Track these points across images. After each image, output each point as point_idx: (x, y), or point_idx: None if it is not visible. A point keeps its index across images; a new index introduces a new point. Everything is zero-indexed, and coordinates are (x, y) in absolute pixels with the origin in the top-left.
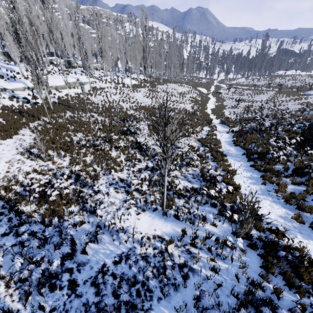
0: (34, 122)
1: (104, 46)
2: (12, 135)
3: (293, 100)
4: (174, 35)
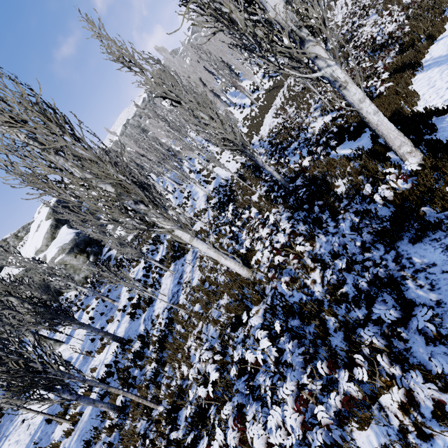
0: (280, 91)
1: None
2: (269, 109)
3: None
4: None
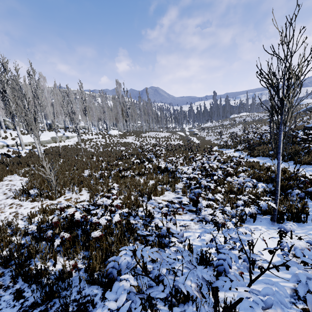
0: (23, 169)
1: (88, 105)
2: None
3: (263, 125)
4: (147, 94)
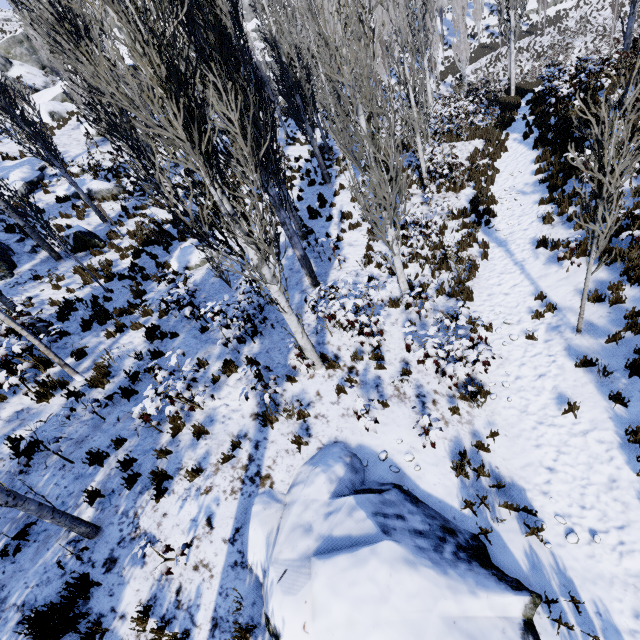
0: (491, 54)
1: None
2: (473, 63)
3: None
4: None
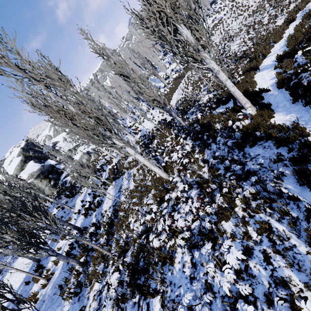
0: (183, 79)
1: None
2: (176, 89)
3: None
4: None
